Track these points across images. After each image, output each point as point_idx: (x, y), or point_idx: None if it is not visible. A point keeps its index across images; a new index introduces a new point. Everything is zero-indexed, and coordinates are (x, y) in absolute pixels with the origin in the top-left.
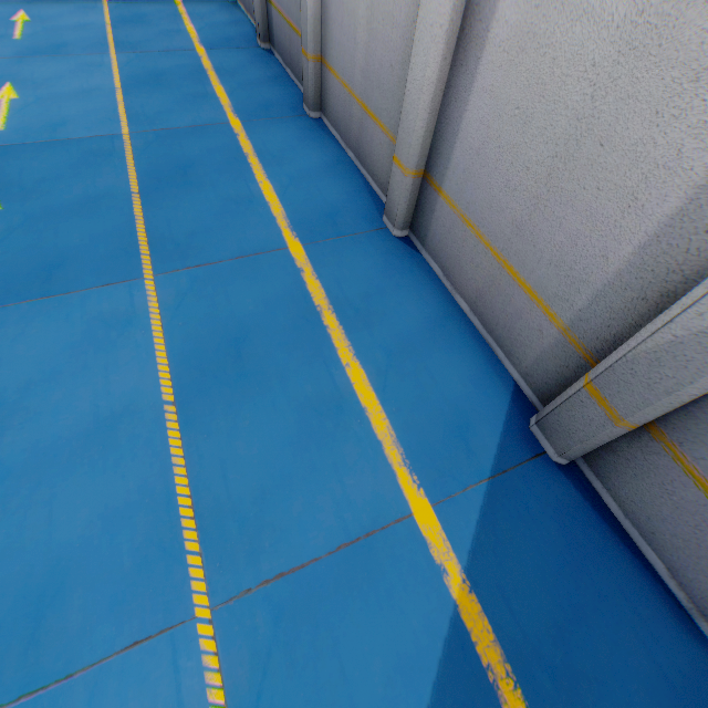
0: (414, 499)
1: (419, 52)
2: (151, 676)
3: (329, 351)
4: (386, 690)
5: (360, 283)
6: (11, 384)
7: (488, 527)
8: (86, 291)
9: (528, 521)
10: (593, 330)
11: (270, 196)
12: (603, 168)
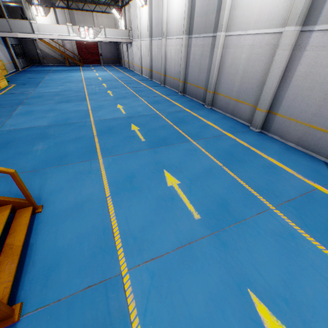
0: (314, 185)
1: (269, 81)
2: (269, 220)
3: (259, 155)
4: None
5: (255, 141)
6: (174, 162)
7: None
8: (178, 144)
9: None
10: None
11: (211, 124)
12: None
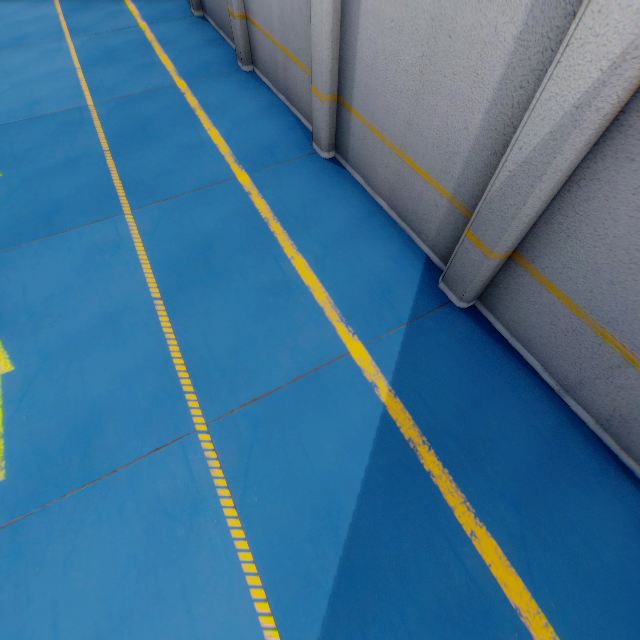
0: (350, 343)
1: None
2: (170, 467)
3: (276, 249)
4: (337, 460)
5: (297, 198)
6: (36, 299)
7: (407, 355)
8: (81, 228)
9: (438, 348)
10: (468, 191)
11: (217, 139)
12: (454, 56)
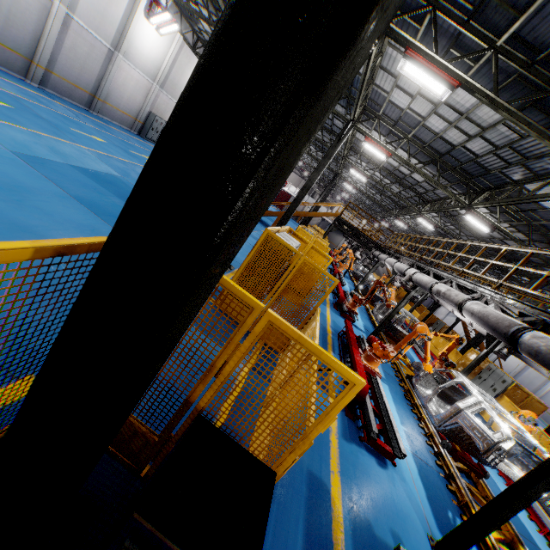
0: None
1: None
2: None
3: None
4: None
5: None
6: None
7: None
8: None
9: None
10: None
11: None
12: None
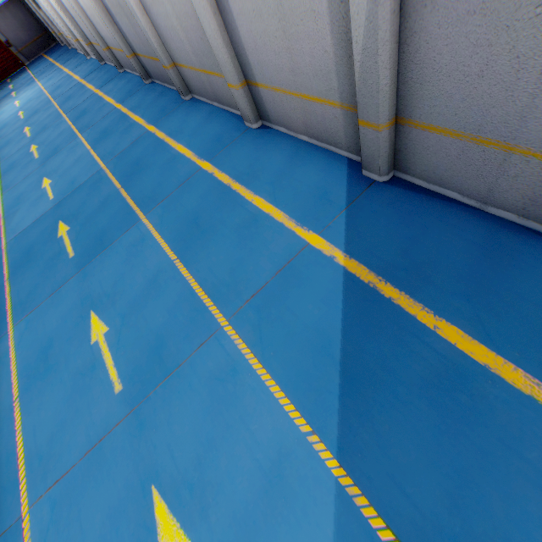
0: (307, 237)
1: (203, 21)
2: (212, 352)
3: (240, 200)
4: (319, 313)
5: (245, 162)
6: (108, 287)
7: (351, 229)
8: (119, 238)
9: (373, 216)
10: (348, 93)
11: (183, 150)
12: (296, 10)
